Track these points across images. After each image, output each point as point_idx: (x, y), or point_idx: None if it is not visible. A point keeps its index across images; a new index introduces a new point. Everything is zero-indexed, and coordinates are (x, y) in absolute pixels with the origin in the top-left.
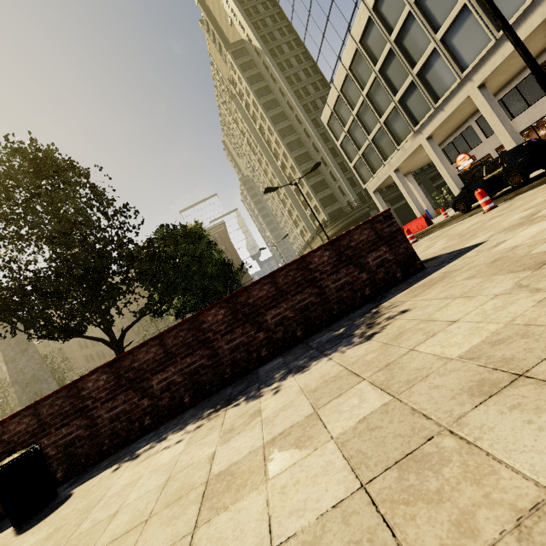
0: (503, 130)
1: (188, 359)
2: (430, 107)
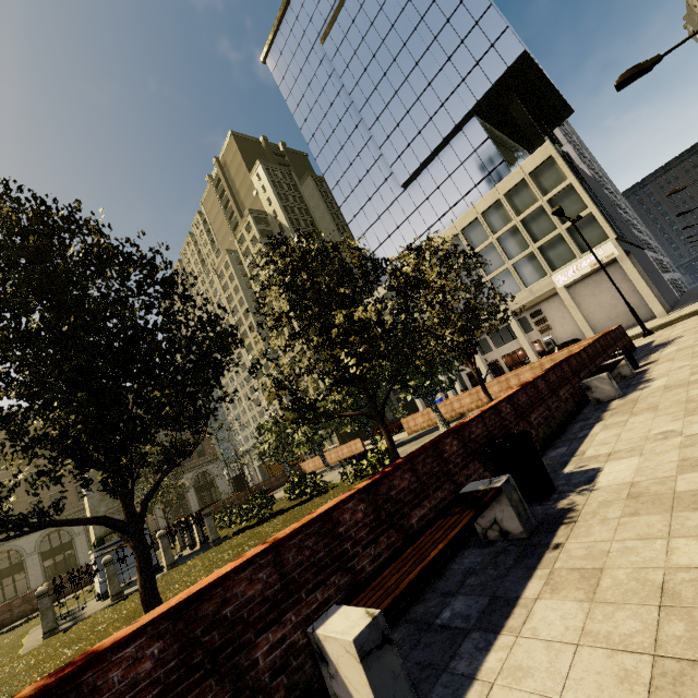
0: (525, 340)
1: (611, 349)
2: None
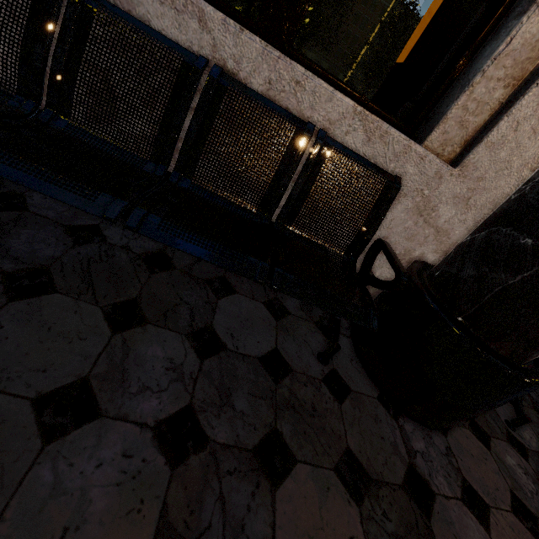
0: None
1: None
2: None
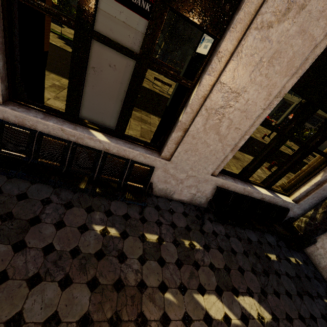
0: None
1: None
2: None
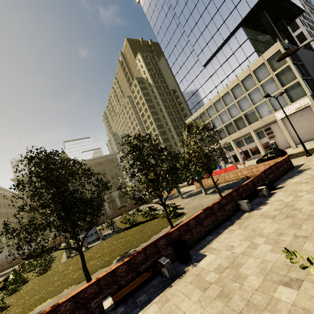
0: (259, 144)
1: (272, 174)
2: (235, 131)
